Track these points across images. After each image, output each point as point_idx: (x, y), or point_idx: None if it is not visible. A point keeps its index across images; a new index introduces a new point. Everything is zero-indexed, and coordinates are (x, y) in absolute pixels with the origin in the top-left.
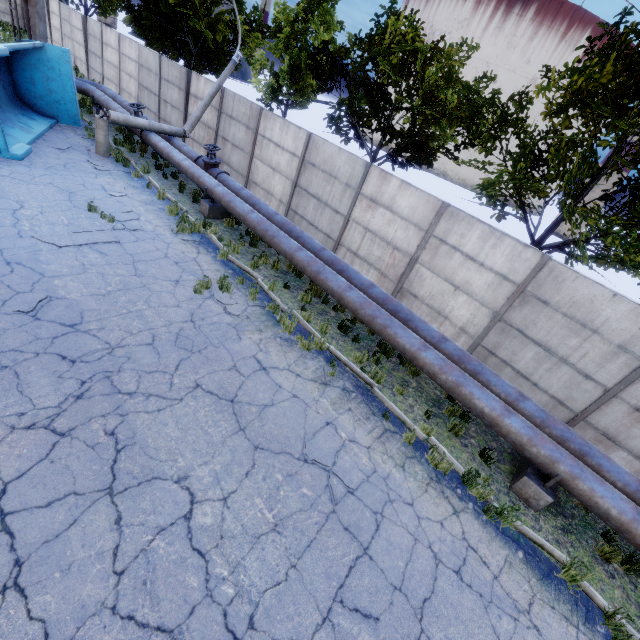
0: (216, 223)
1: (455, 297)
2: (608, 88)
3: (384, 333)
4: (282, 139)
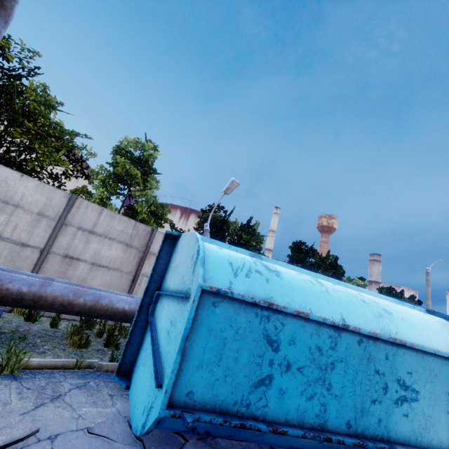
0: None
1: None
2: (337, 265)
3: None
4: None
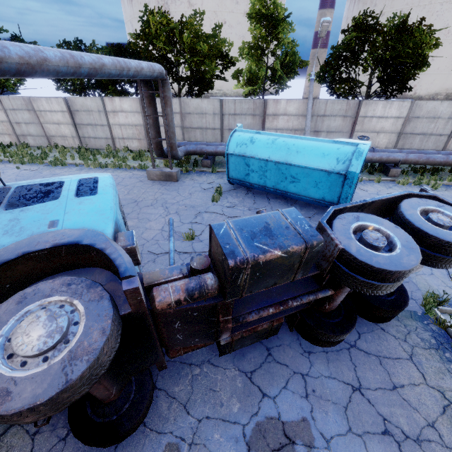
0: (402, 177)
1: None
2: None
3: None
4: (385, 112)
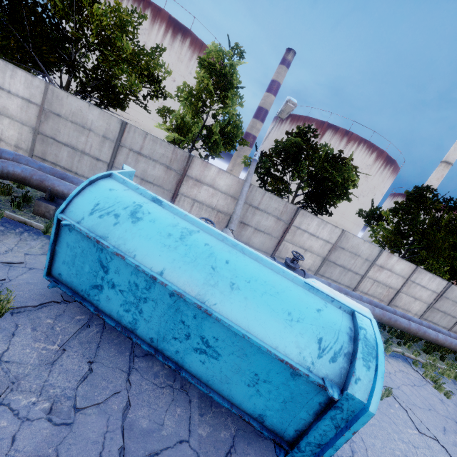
0: None
1: (415, 303)
2: None
3: (456, 348)
4: (318, 231)
